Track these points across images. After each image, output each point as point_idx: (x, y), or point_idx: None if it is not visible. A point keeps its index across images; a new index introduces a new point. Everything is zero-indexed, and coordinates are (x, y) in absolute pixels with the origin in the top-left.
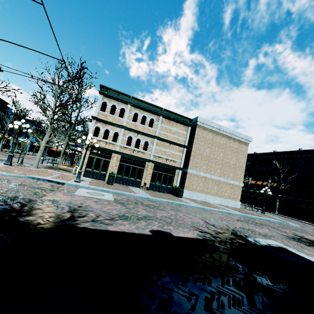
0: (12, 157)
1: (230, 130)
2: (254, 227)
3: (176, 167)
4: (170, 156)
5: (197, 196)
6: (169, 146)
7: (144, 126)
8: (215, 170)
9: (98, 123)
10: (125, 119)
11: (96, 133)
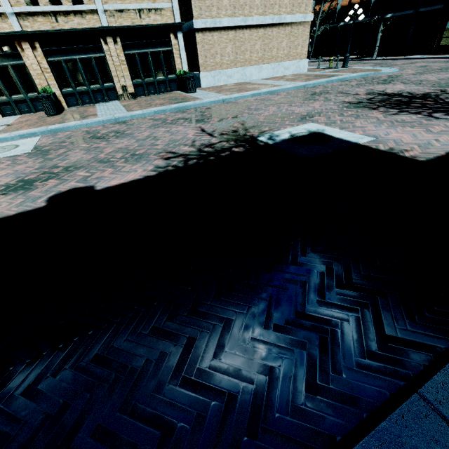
0: None
1: None
2: (298, 106)
3: (166, 24)
4: None
5: (229, 77)
6: None
7: None
8: (252, 2)
9: None
10: None
11: None
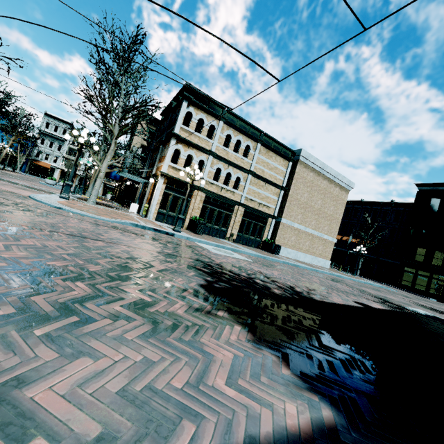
0: (70, 187)
1: (334, 172)
2: (381, 293)
3: (270, 214)
4: (264, 199)
5: (288, 253)
6: (264, 186)
7: (238, 155)
8: (310, 222)
9: (179, 143)
10: (215, 142)
11: (174, 158)
